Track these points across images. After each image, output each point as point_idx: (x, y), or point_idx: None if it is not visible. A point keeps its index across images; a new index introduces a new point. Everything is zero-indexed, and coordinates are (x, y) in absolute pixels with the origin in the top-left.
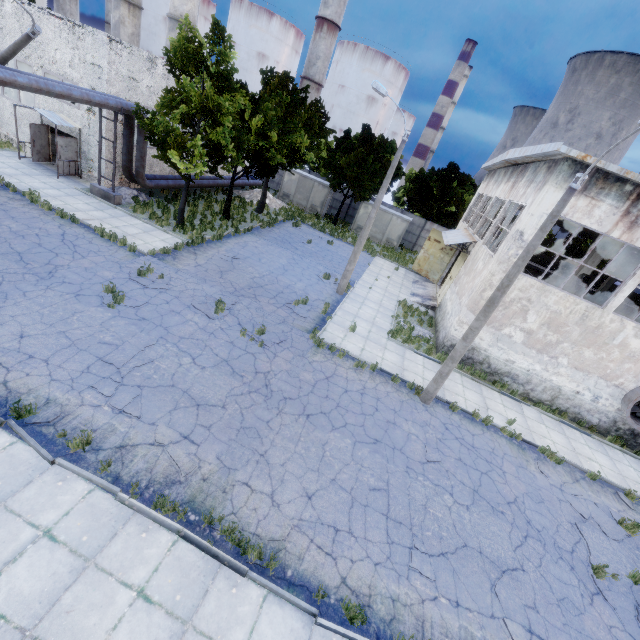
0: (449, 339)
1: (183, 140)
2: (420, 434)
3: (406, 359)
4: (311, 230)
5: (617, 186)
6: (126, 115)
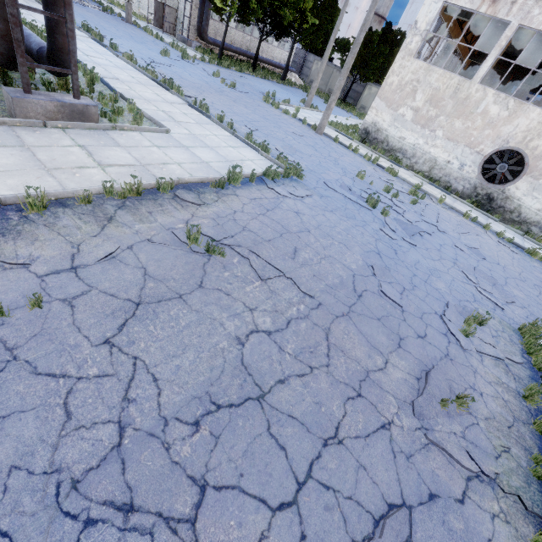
0: (363, 123)
1: None
2: (299, 131)
3: (326, 129)
4: (317, 98)
5: None
6: None
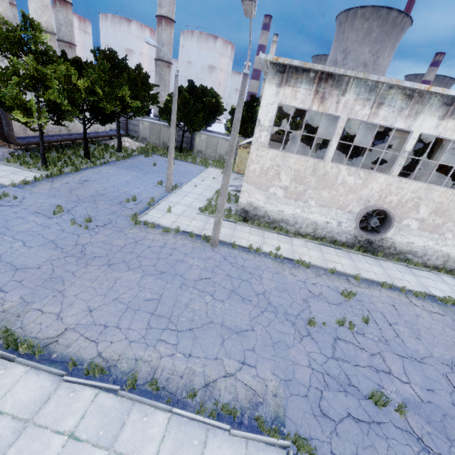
0: (239, 205)
1: (23, 102)
2: (201, 264)
3: (208, 223)
4: (160, 158)
5: (305, 75)
6: None
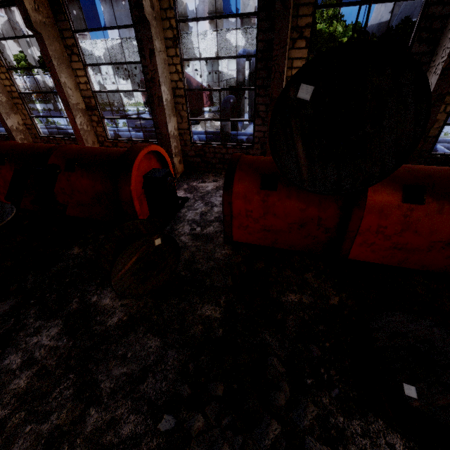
0: None
1: None
2: None
3: None
4: None
5: None
6: None
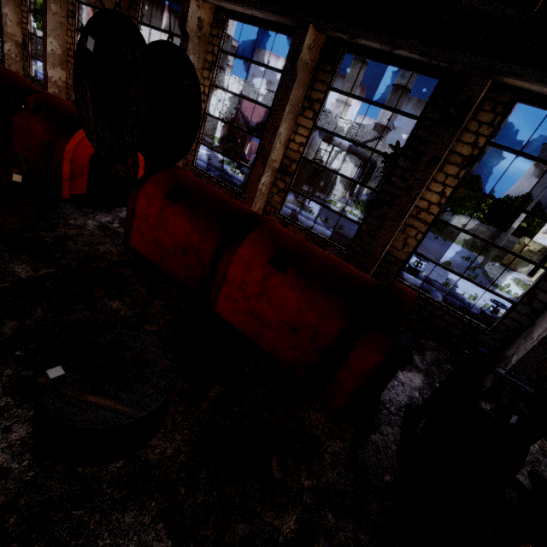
0: None
1: None
2: None
3: None
4: None
5: None
6: (365, 164)
